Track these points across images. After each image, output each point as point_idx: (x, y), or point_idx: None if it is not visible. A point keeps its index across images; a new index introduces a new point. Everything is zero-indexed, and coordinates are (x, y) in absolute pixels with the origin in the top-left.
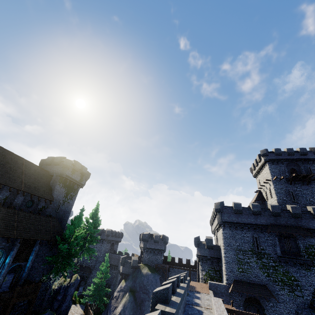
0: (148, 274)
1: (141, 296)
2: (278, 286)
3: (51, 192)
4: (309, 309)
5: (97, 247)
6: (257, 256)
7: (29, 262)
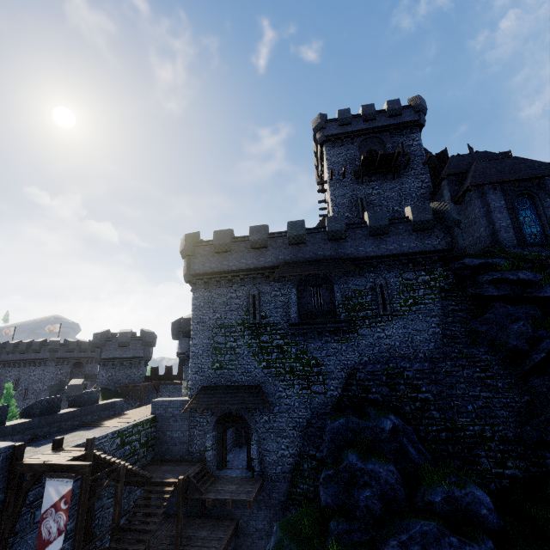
0: None
1: None
2: (283, 383)
3: None
4: (330, 414)
5: (35, 375)
6: (252, 332)
7: None
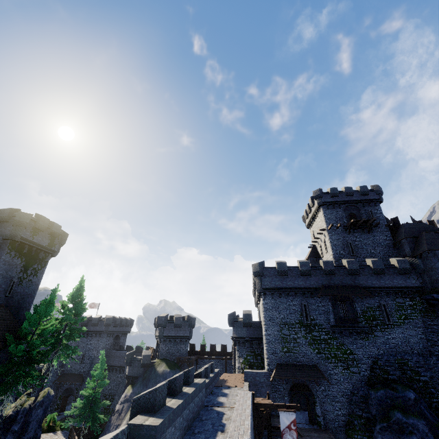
0: (166, 372)
1: None
2: (331, 364)
3: None
4: (366, 387)
5: (91, 344)
6: (306, 329)
7: None
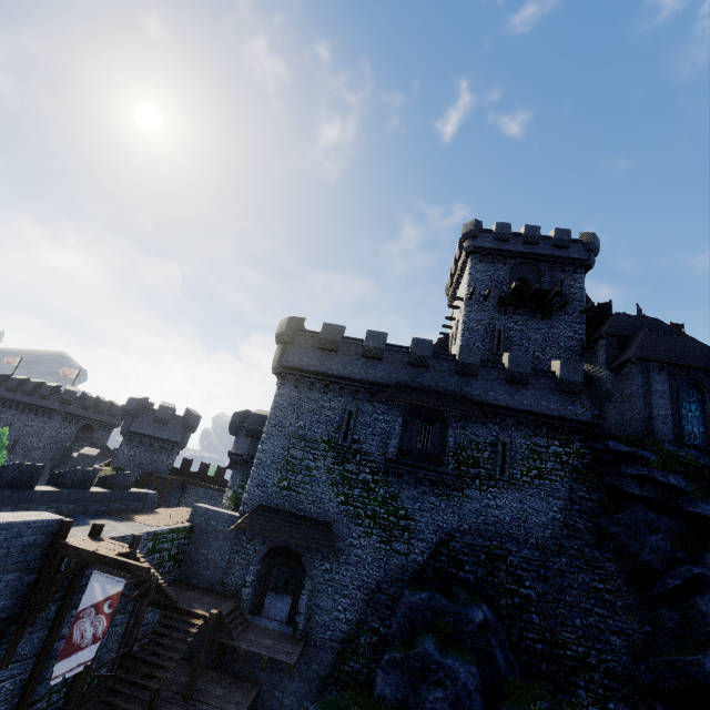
0: None
1: None
2: (359, 528)
3: None
4: (408, 583)
5: (33, 426)
6: (337, 455)
7: None
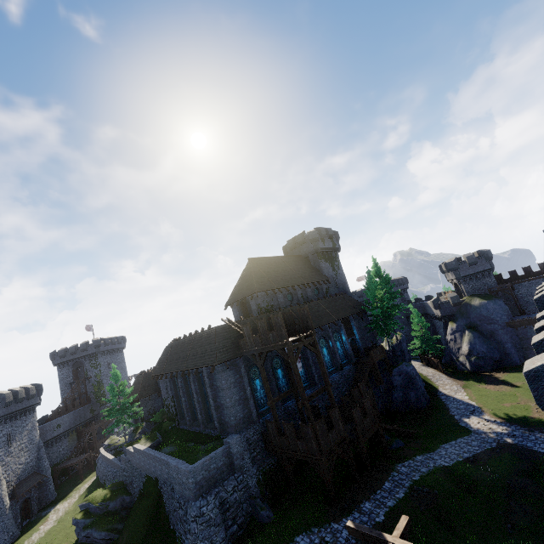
0: (483, 304)
1: (488, 328)
2: None
3: (320, 272)
4: None
5: None
6: None
7: (356, 334)
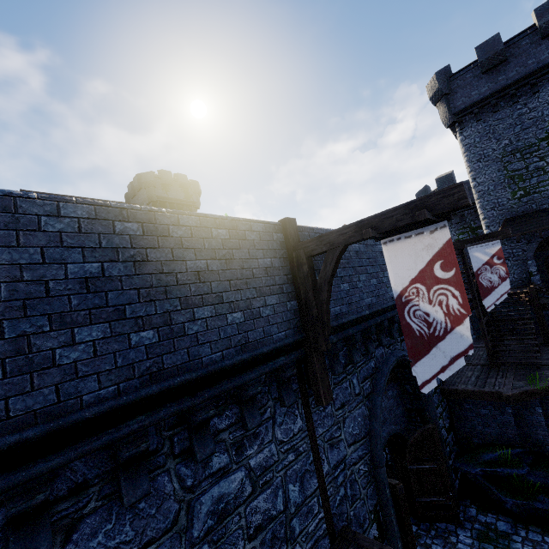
0: None
1: None
2: None
3: None
4: None
5: None
6: None
7: None
